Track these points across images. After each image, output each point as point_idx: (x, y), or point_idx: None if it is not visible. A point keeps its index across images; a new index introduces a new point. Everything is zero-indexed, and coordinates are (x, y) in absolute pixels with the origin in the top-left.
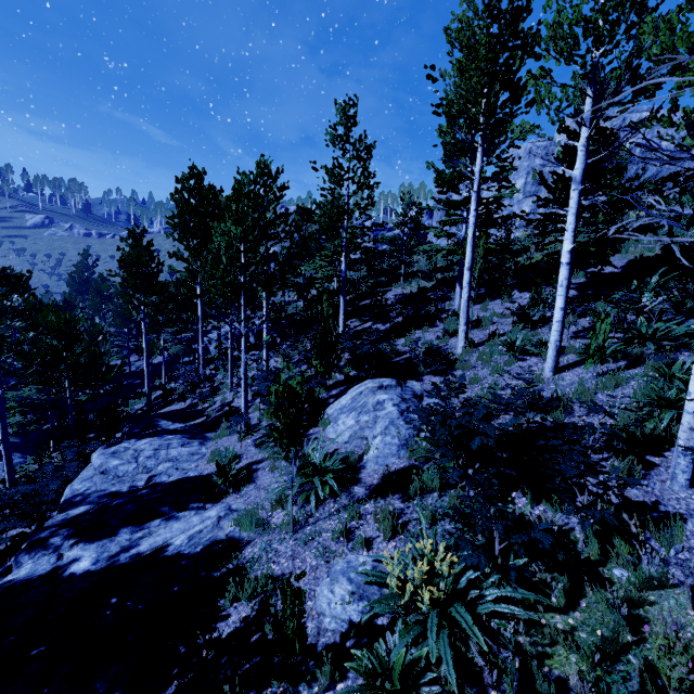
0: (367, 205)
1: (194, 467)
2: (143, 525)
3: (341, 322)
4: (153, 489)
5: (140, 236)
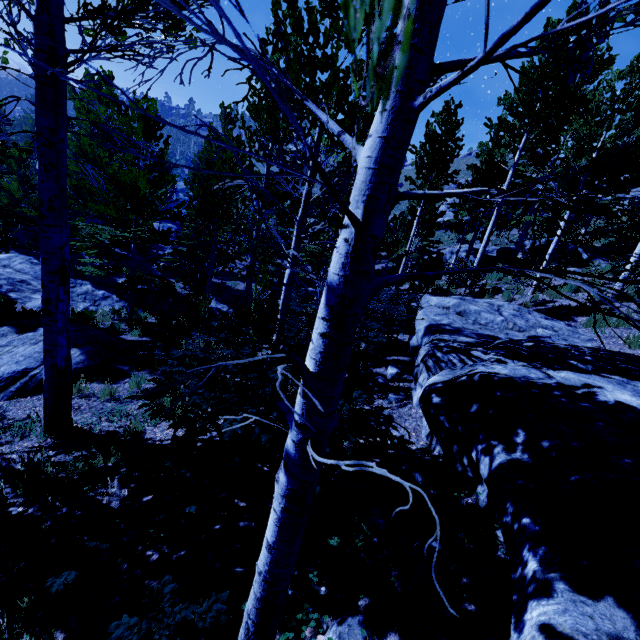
0: None
1: (595, 347)
2: None
3: None
4: (576, 347)
5: (454, 111)
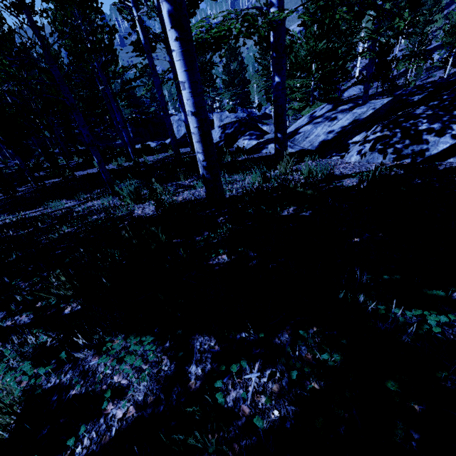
0: None
1: None
2: None
3: None
4: None
5: None
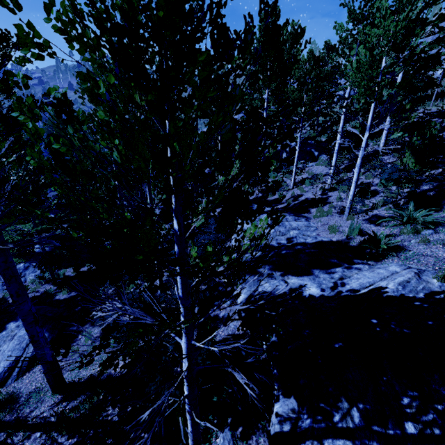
0: (440, 17)
1: (316, 235)
2: (329, 269)
3: (383, 136)
4: (305, 246)
5: None
